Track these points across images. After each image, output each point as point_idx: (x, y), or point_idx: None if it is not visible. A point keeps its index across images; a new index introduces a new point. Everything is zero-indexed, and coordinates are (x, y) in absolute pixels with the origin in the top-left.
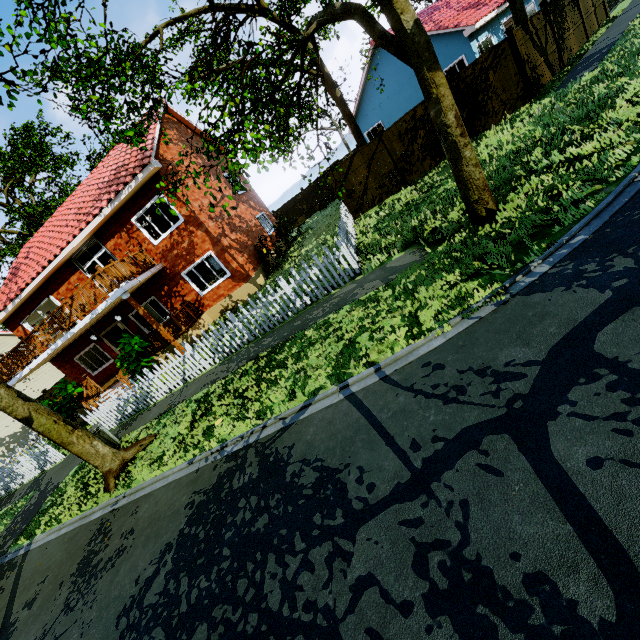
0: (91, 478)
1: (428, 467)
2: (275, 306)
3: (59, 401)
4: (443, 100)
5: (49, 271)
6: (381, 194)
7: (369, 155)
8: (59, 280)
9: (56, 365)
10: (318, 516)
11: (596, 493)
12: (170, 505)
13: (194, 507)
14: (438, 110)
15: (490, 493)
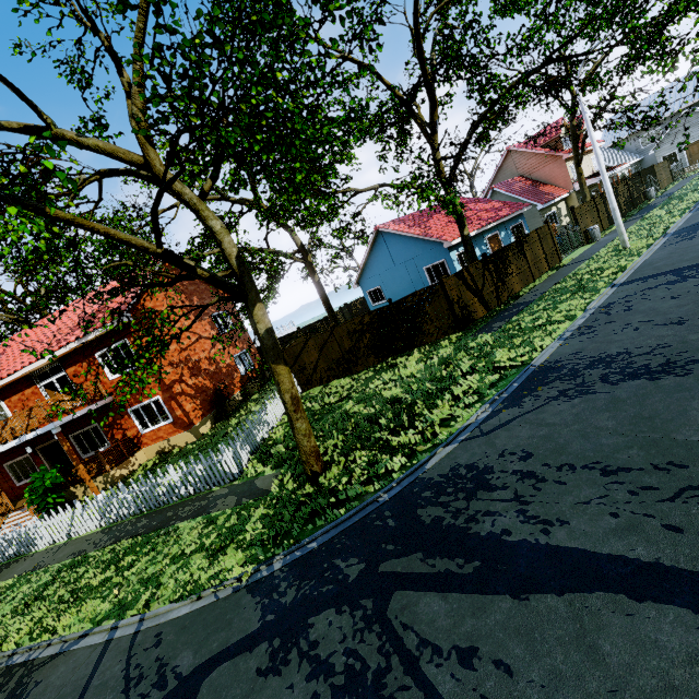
0: None
1: None
2: (163, 488)
3: None
4: (282, 384)
5: (6, 382)
6: (329, 376)
7: (321, 342)
8: (15, 389)
9: None
10: None
11: None
12: None
13: None
14: (280, 389)
15: None
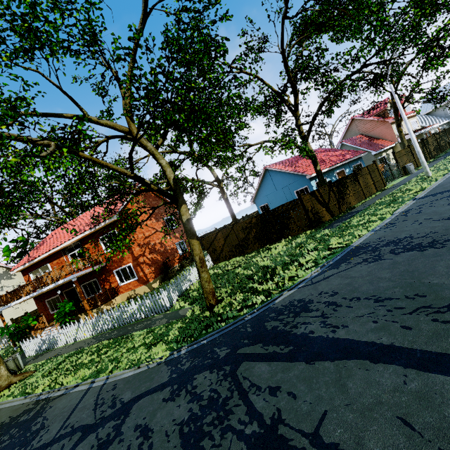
0: None
1: (57, 439)
2: (127, 313)
3: (22, 326)
4: (195, 251)
5: (51, 252)
6: (230, 255)
7: (226, 234)
8: (55, 257)
9: (35, 301)
10: (17, 448)
11: None
12: None
13: (1, 425)
14: (193, 254)
15: None
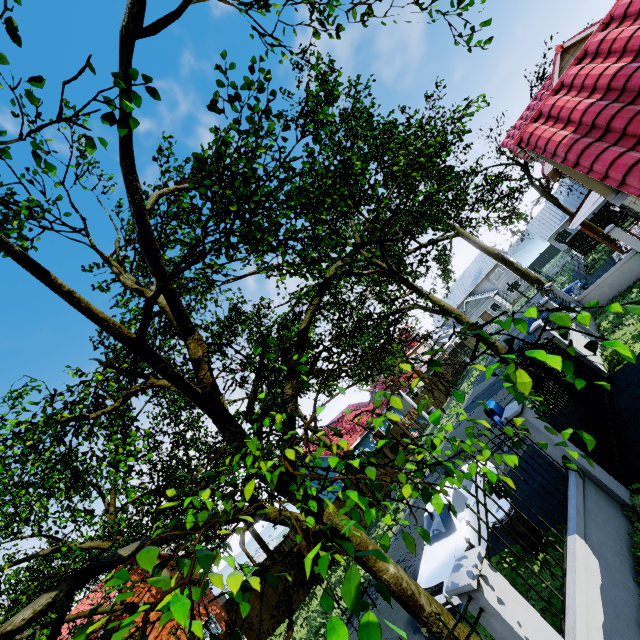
0: None
1: None
2: None
3: None
4: None
5: None
6: (273, 623)
7: (260, 592)
8: None
9: None
10: None
11: None
12: None
13: None
14: None
15: None
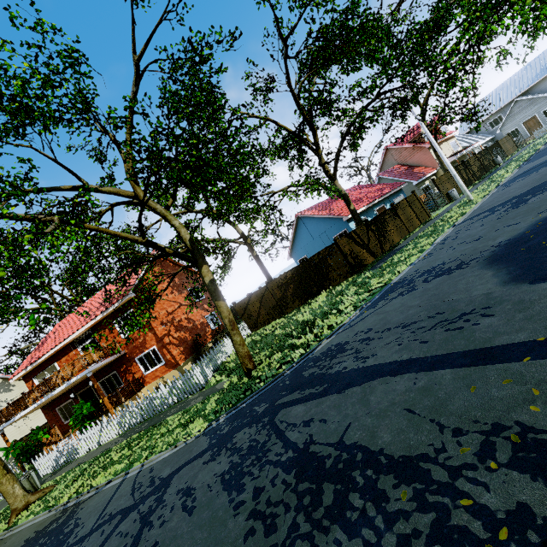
0: (9, 513)
1: (95, 528)
2: (157, 400)
3: (30, 443)
4: (223, 313)
5: (58, 348)
6: (269, 318)
7: (260, 295)
8: (63, 353)
9: (44, 412)
10: None
11: (105, 546)
12: (21, 539)
13: (26, 541)
14: (221, 317)
15: (92, 544)
